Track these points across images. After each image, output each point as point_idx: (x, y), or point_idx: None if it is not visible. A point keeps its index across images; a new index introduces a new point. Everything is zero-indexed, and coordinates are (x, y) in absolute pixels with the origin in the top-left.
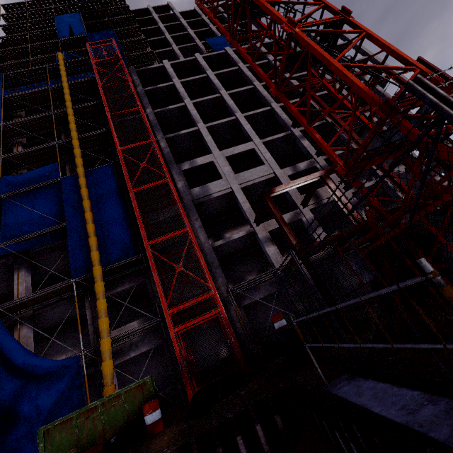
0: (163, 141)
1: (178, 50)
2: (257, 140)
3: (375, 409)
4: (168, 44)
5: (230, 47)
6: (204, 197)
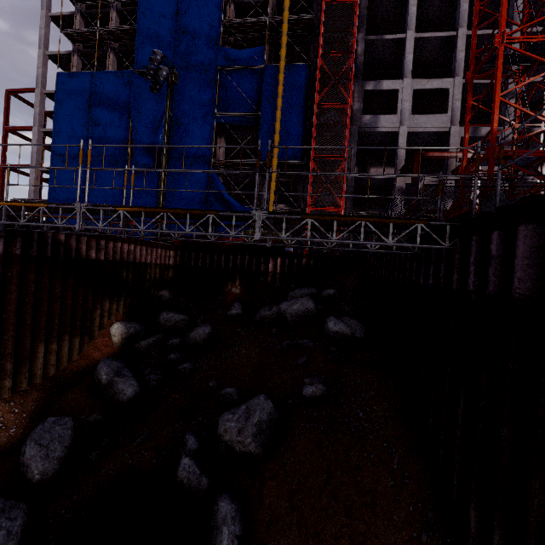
0: (362, 44)
1: None
2: (459, 79)
3: None
4: None
5: None
6: (370, 127)
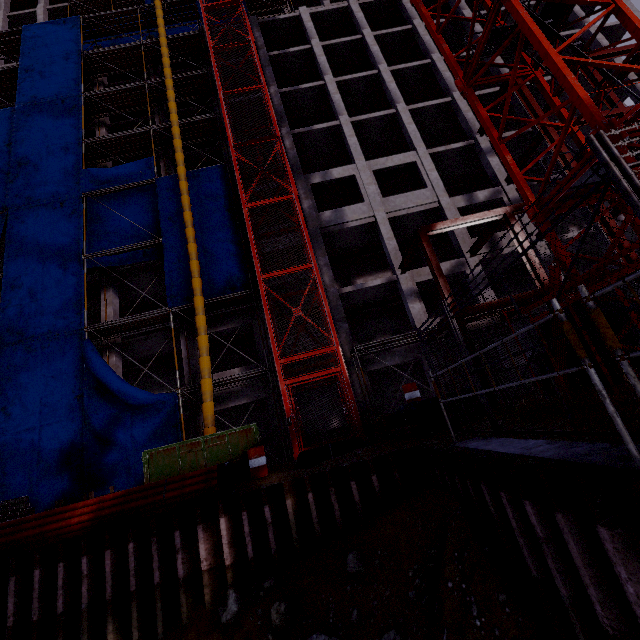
0: (289, 138)
1: None
2: (422, 150)
3: (497, 450)
4: None
5: None
6: (336, 225)
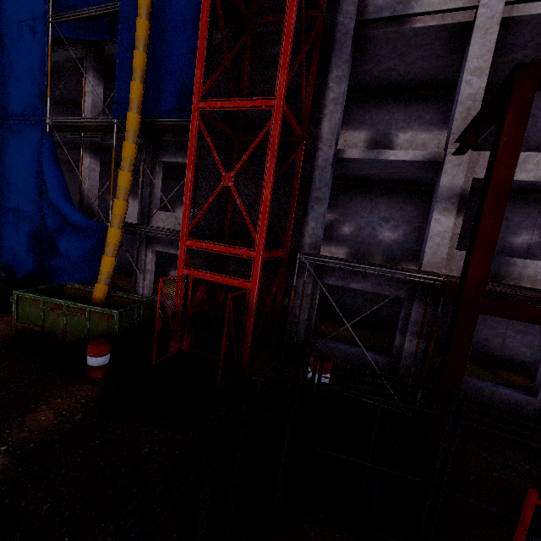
0: None
1: None
2: None
3: None
4: None
5: None
6: (390, 18)
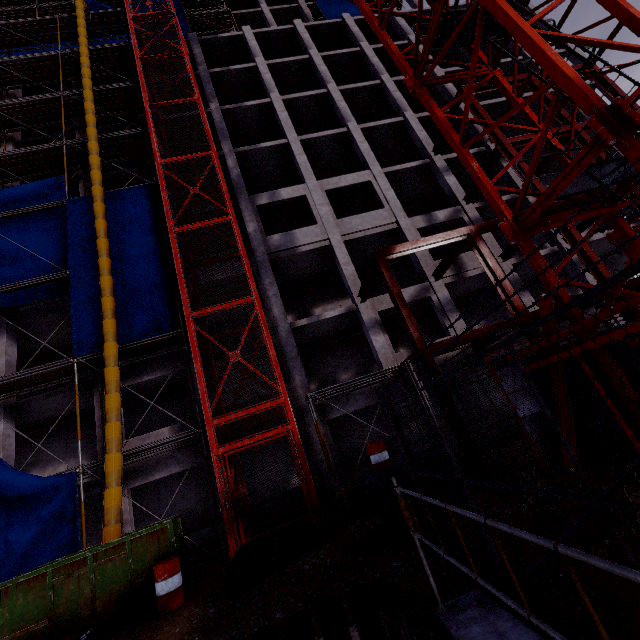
0: (232, 156)
1: (269, 13)
2: (376, 168)
3: None
4: (256, 2)
5: (351, 14)
6: (286, 250)
